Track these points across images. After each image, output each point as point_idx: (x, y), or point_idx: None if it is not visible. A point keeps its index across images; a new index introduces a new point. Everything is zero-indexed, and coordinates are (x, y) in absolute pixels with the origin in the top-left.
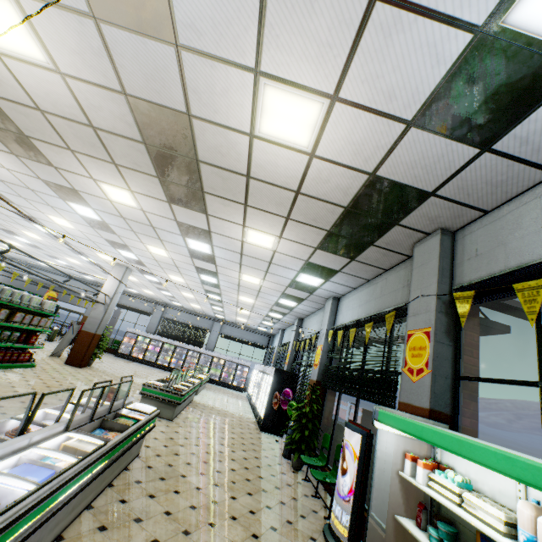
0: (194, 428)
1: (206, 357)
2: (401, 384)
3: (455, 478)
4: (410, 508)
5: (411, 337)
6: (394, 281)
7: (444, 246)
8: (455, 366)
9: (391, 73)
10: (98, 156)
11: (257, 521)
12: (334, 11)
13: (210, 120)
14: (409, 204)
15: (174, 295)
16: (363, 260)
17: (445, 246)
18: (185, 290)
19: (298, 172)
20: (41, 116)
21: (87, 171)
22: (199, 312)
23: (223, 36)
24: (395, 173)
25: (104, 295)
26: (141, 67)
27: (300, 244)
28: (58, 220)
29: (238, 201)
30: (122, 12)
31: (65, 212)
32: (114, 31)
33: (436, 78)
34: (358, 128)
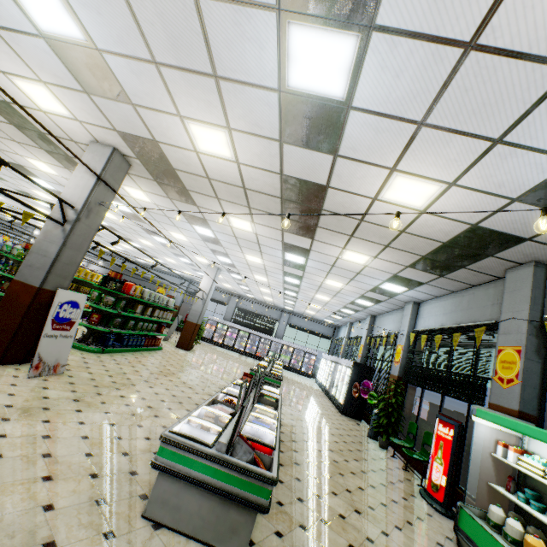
0: (292, 407)
1: (276, 345)
2: (491, 389)
3: (540, 460)
4: (499, 481)
5: (501, 352)
6: (482, 297)
7: (536, 278)
8: (542, 379)
9: (503, 175)
10: (238, 202)
11: (369, 478)
12: (464, 146)
13: (343, 190)
14: (505, 244)
15: (251, 290)
16: (452, 277)
17: (538, 277)
18: (264, 286)
19: (407, 220)
20: (206, 181)
21: (223, 210)
22: (269, 304)
23: (374, 153)
24: (496, 225)
25: (201, 291)
26: (302, 163)
27: (392, 263)
28: (176, 235)
29: (345, 233)
30: (303, 140)
31: (186, 231)
32: (292, 147)
33: (540, 179)
34: (468, 200)
